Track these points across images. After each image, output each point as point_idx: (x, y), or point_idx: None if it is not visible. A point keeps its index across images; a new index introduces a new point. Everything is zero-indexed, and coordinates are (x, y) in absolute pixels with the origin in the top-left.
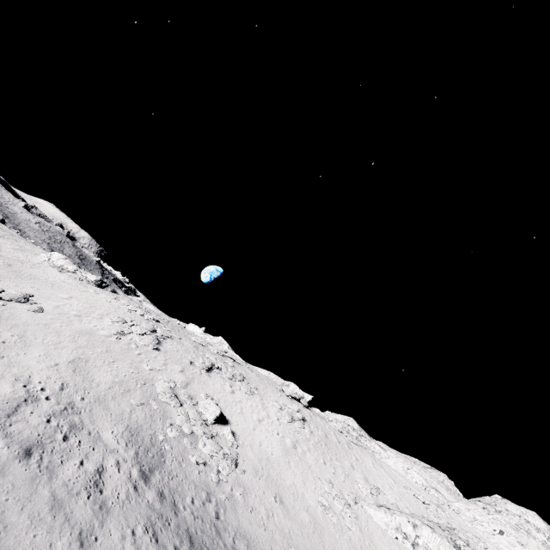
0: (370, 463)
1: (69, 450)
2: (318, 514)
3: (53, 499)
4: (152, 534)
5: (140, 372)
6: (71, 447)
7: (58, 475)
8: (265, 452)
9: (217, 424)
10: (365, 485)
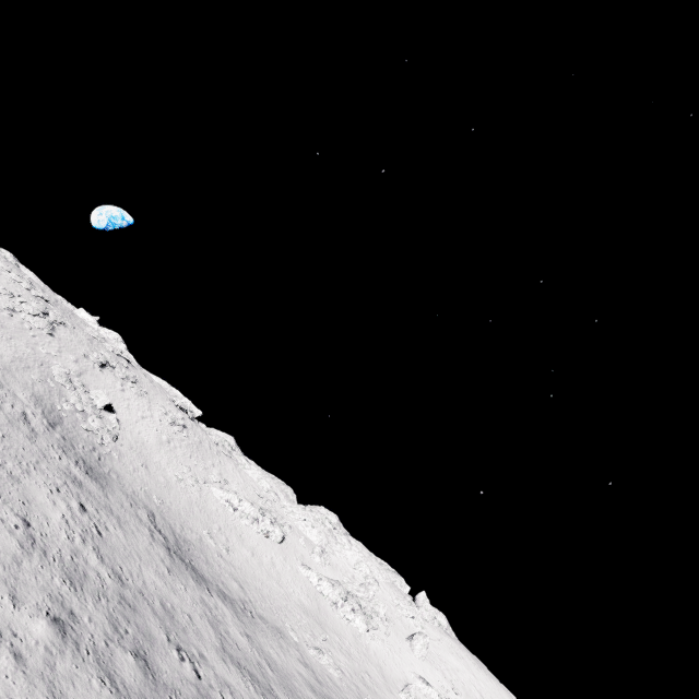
0: (231, 468)
1: (2, 397)
2: (172, 481)
3: (8, 418)
4: (63, 451)
5: (37, 354)
6: (3, 396)
7: (4, 408)
8: (142, 439)
9: (105, 410)
10: (218, 477)
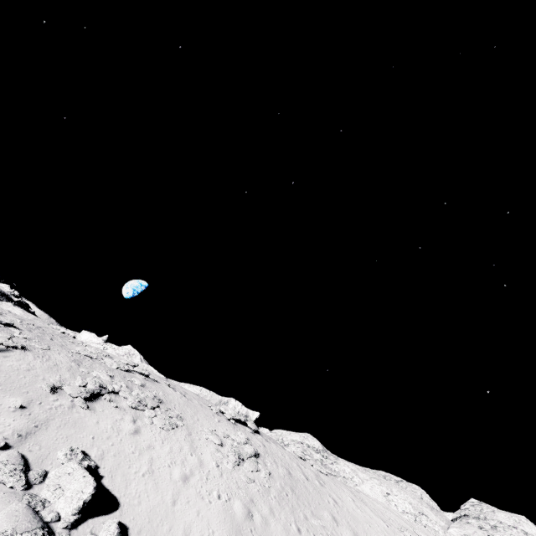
0: (351, 501)
1: None
2: None
3: None
4: None
5: None
6: None
7: None
8: None
9: (86, 519)
10: None
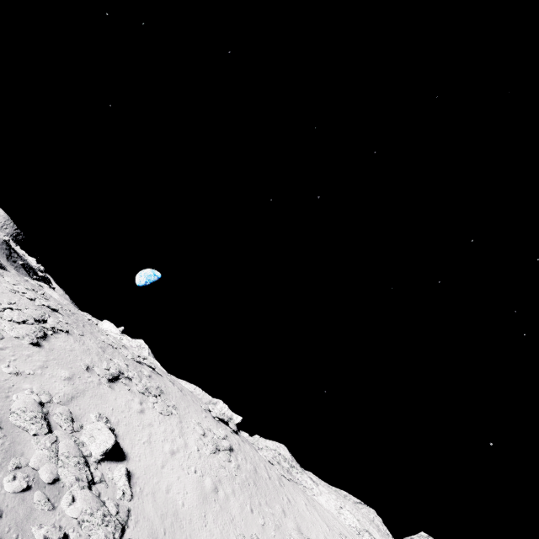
0: (303, 504)
1: None
2: None
3: None
4: None
5: None
6: None
7: None
8: (173, 502)
9: (107, 460)
10: None
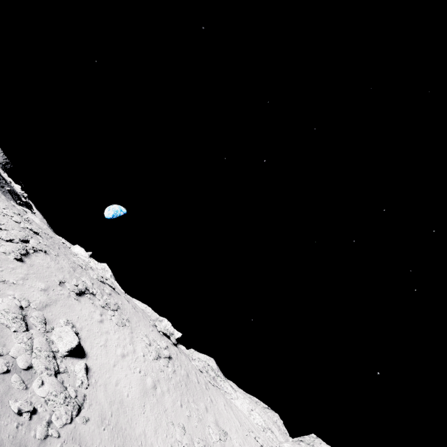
0: (222, 405)
1: None
2: None
3: None
4: None
5: None
6: None
7: None
8: (120, 393)
9: (70, 356)
10: (215, 430)
